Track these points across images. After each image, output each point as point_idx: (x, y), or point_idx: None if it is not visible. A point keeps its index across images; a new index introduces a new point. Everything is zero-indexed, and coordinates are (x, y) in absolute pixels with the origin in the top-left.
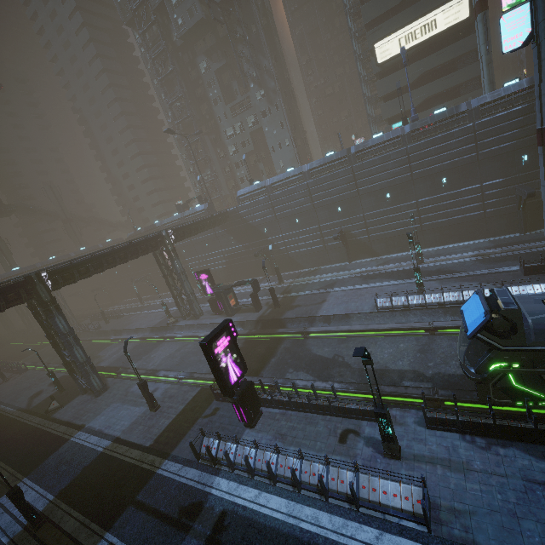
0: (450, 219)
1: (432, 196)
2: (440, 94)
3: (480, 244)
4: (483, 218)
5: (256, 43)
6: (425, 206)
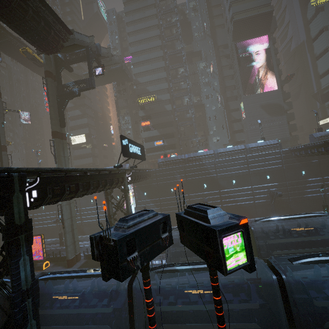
0: (45, 226)
1: (40, 213)
2: (81, 165)
3: (49, 241)
4: (57, 227)
5: (14, 122)
6: (37, 218)
